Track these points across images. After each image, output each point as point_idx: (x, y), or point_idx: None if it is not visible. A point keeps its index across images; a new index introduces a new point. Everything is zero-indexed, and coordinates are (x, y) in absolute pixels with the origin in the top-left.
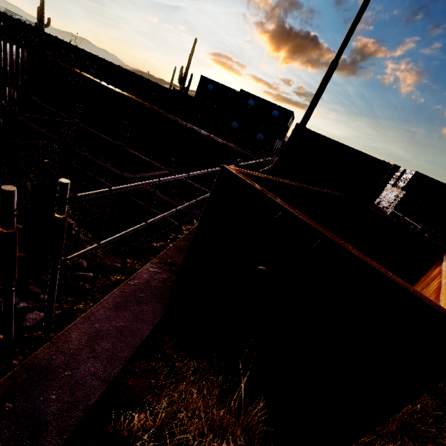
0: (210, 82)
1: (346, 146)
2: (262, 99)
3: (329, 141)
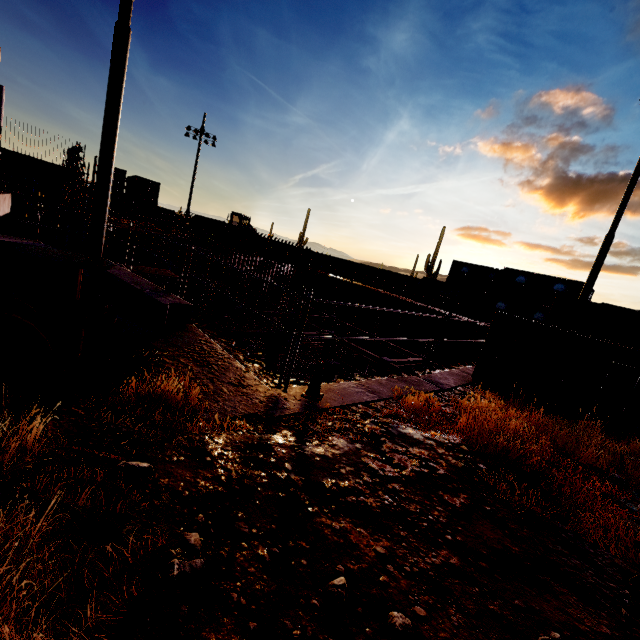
0: (464, 265)
1: (608, 306)
2: (536, 274)
3: (590, 304)
